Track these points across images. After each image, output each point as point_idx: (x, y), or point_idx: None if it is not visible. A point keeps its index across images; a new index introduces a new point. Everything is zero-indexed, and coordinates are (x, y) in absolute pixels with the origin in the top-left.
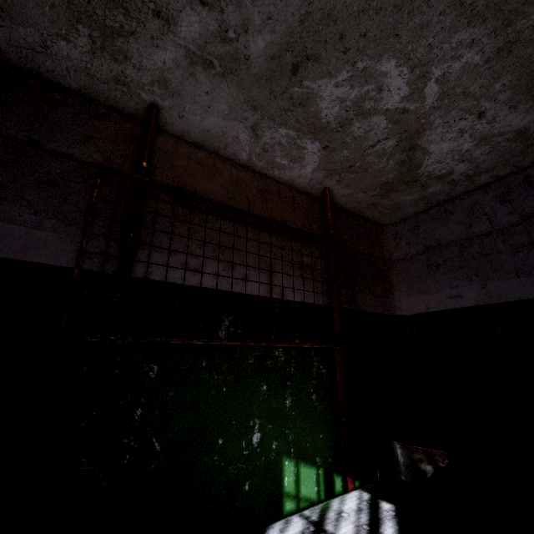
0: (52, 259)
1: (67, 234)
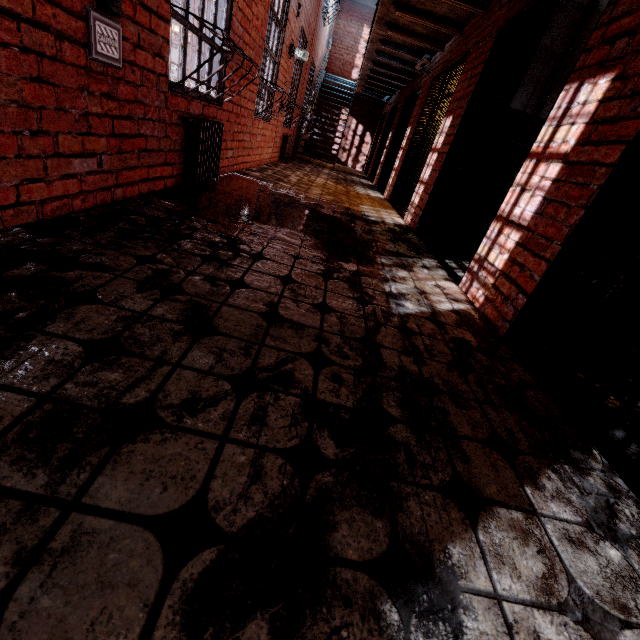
0: (511, 105)
1: (520, 92)
